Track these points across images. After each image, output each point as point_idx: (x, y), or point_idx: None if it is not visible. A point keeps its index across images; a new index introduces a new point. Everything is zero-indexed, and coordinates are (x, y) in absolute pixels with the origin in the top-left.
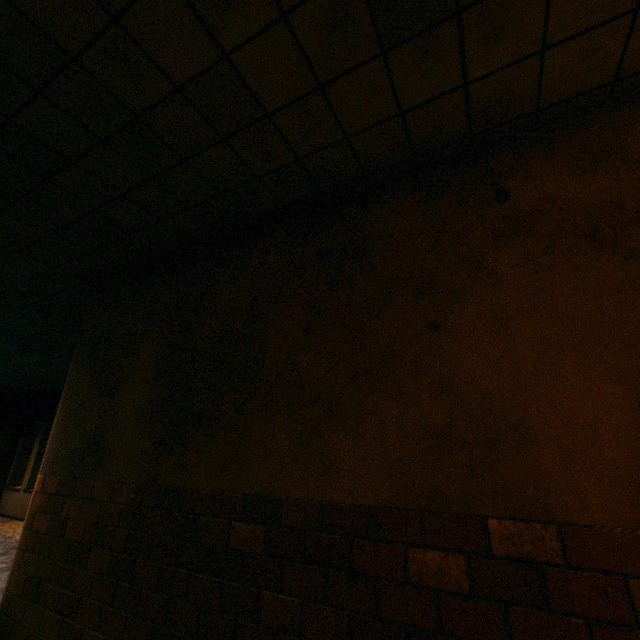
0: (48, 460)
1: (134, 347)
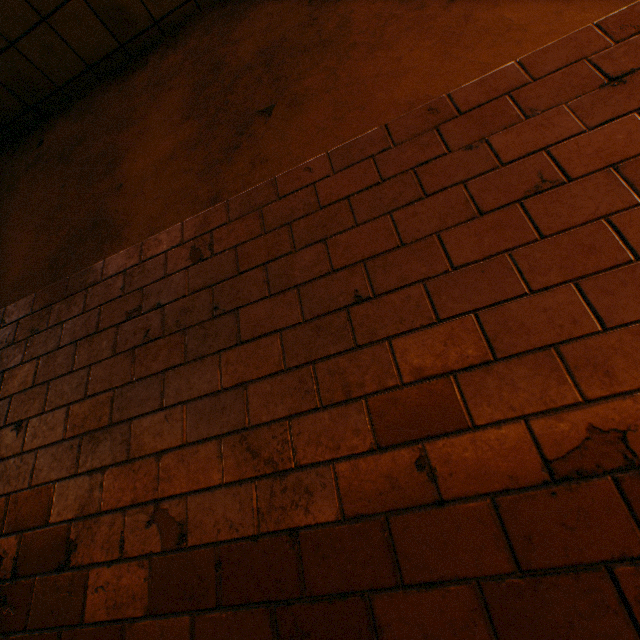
0: None
1: None
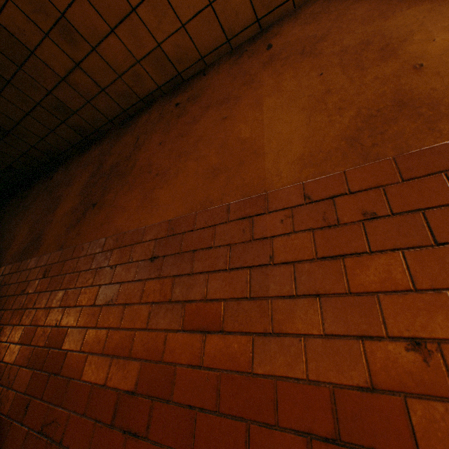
0: None
1: None
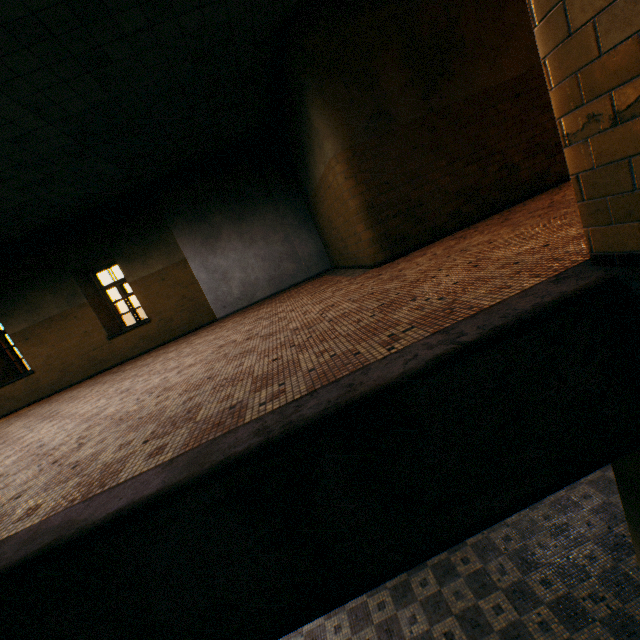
0: (345, 141)
1: (375, 55)
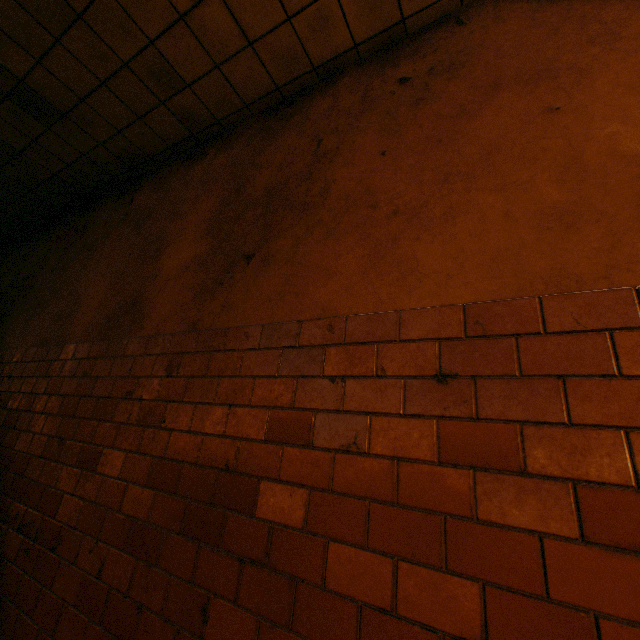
0: None
1: None
